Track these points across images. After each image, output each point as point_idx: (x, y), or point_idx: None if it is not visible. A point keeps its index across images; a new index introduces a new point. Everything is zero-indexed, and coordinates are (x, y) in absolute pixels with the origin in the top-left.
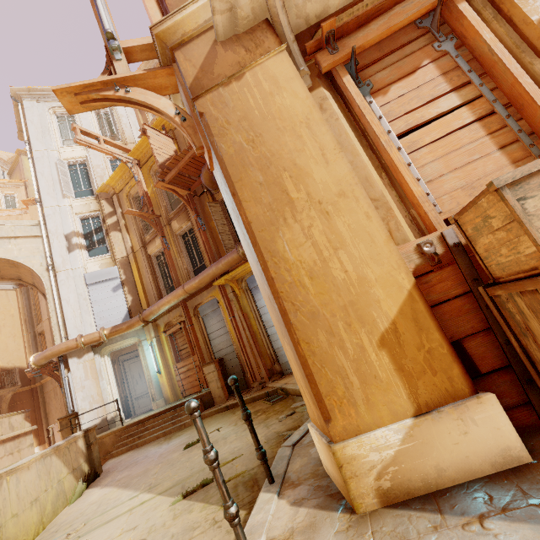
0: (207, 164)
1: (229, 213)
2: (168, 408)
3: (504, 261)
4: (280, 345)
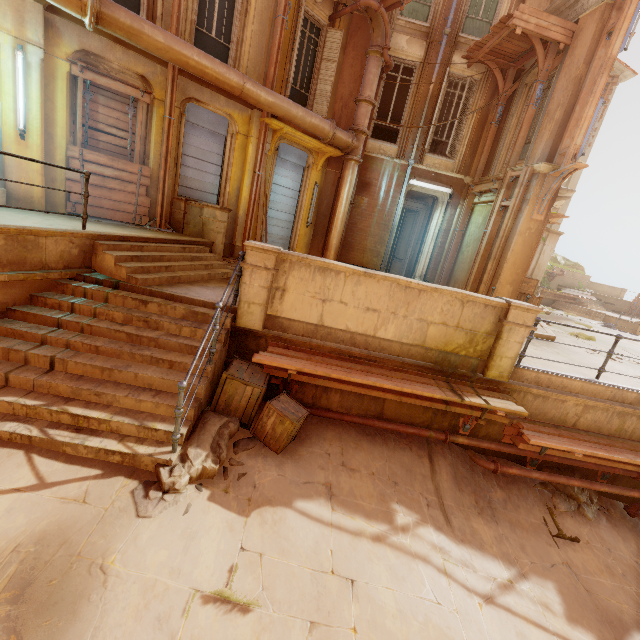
0: (376, 5)
1: (520, 235)
2: (168, 239)
3: (523, 289)
4: (272, 232)
